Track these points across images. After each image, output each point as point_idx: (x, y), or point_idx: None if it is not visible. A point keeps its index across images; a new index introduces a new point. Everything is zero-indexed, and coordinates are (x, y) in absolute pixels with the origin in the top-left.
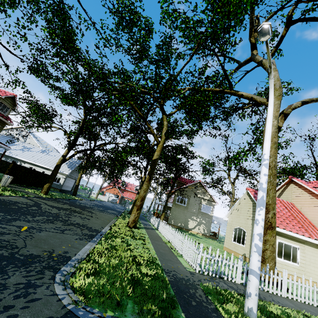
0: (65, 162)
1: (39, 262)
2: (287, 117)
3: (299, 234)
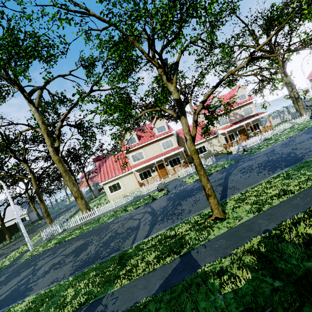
0: (19, 207)
1: None
2: (58, 136)
3: (112, 178)
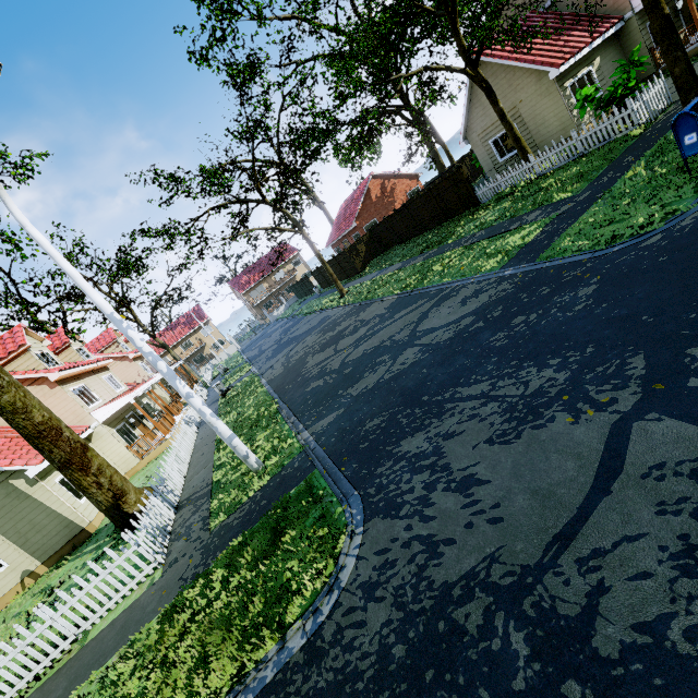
0: None
1: (314, 693)
2: None
3: None
